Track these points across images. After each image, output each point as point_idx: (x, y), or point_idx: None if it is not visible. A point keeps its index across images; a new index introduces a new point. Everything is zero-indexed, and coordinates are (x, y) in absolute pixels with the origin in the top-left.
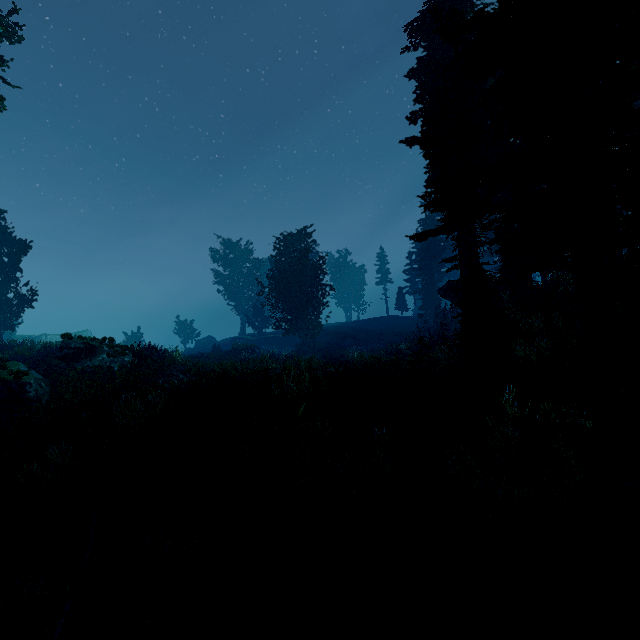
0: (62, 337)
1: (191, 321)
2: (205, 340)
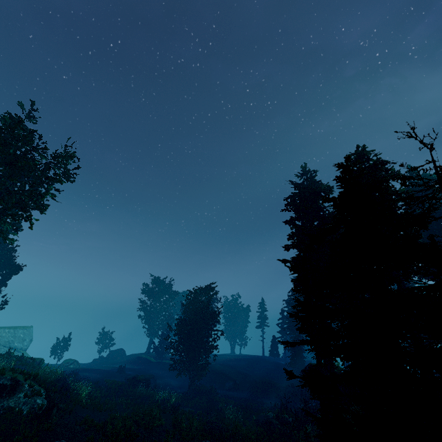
0: None
1: (112, 333)
2: (117, 352)
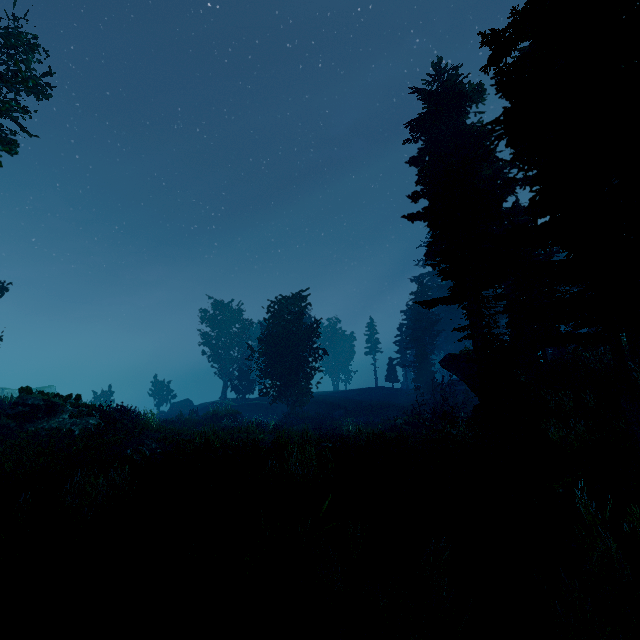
0: (20, 391)
1: (169, 382)
2: (181, 403)
